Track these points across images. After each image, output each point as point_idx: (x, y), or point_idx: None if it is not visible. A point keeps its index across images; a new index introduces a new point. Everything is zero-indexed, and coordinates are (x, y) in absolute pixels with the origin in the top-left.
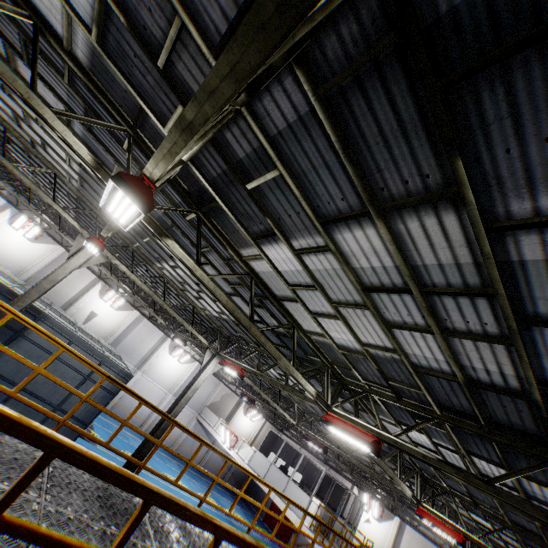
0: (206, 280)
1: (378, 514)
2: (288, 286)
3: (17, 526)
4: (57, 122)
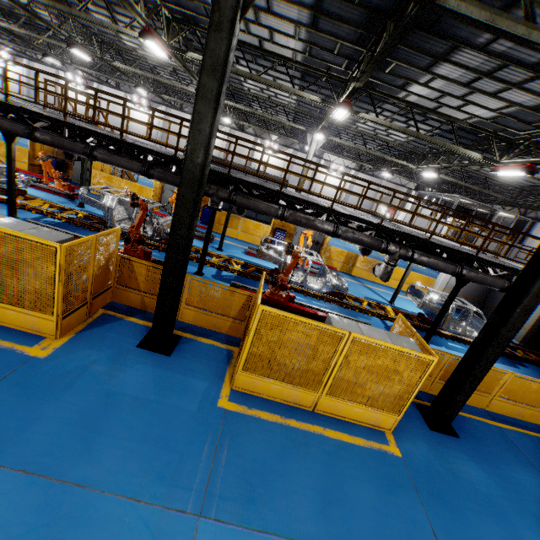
0: None
1: None
2: (246, 34)
3: (156, 126)
4: (129, 32)
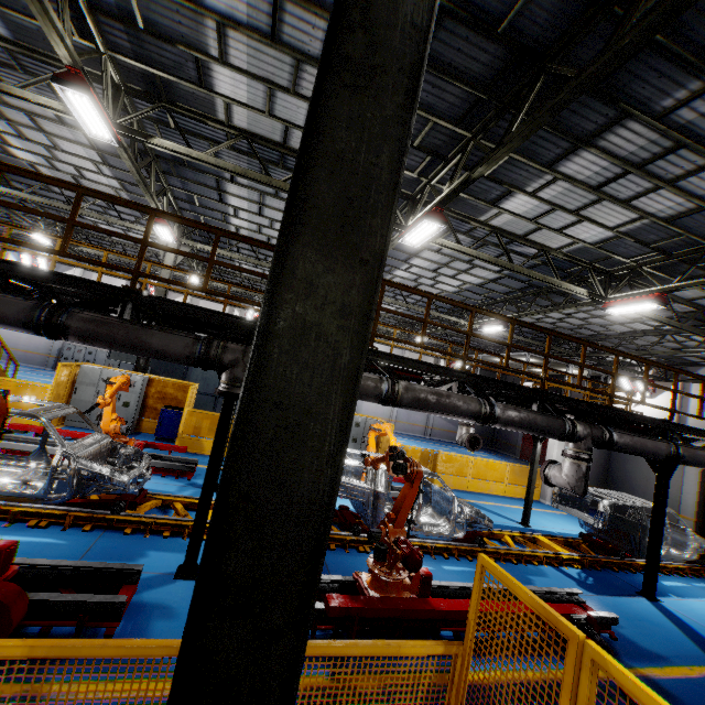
0: (205, 158)
1: (648, 391)
2: (265, 114)
3: (85, 224)
4: (28, 94)
